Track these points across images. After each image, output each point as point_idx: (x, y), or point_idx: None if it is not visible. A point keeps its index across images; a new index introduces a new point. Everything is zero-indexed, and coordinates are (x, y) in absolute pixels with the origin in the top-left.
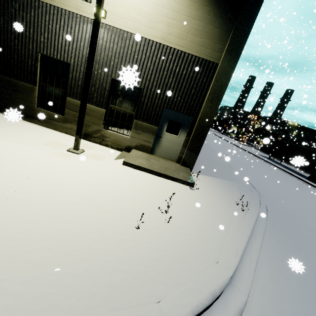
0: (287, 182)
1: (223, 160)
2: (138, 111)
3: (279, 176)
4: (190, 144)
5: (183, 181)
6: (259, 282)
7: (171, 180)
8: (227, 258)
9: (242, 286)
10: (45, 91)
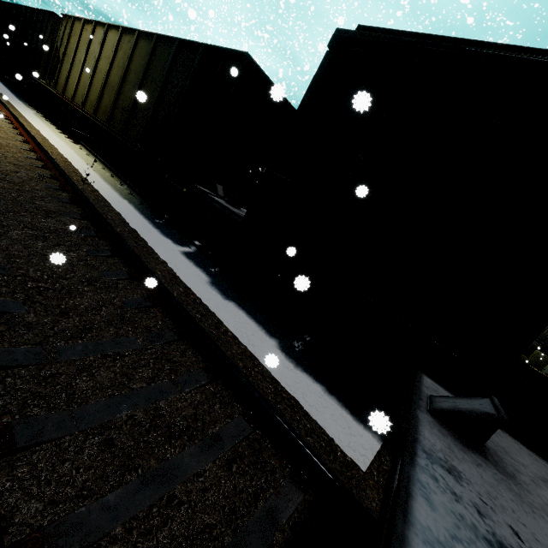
0: None
1: None
2: (541, 346)
3: None
4: None
5: None
6: None
7: None
8: None
9: None
10: None
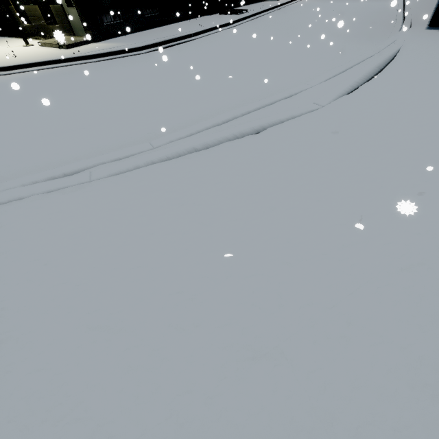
0: (312, 35)
1: (200, 28)
2: None
3: (325, 30)
4: (78, 11)
5: (61, 46)
6: (21, 73)
7: (58, 48)
8: (10, 64)
9: (8, 72)
10: (18, 8)
